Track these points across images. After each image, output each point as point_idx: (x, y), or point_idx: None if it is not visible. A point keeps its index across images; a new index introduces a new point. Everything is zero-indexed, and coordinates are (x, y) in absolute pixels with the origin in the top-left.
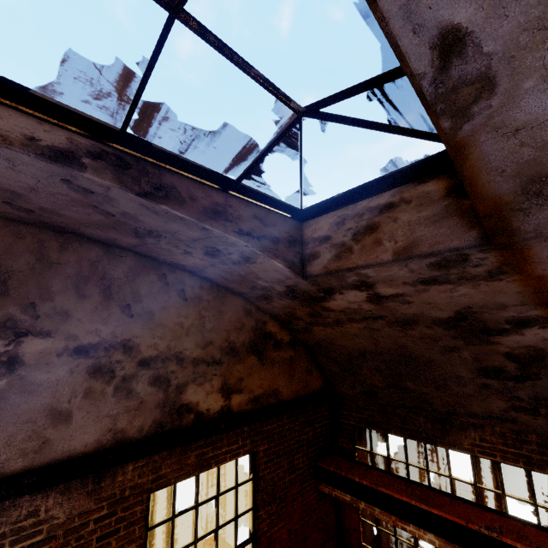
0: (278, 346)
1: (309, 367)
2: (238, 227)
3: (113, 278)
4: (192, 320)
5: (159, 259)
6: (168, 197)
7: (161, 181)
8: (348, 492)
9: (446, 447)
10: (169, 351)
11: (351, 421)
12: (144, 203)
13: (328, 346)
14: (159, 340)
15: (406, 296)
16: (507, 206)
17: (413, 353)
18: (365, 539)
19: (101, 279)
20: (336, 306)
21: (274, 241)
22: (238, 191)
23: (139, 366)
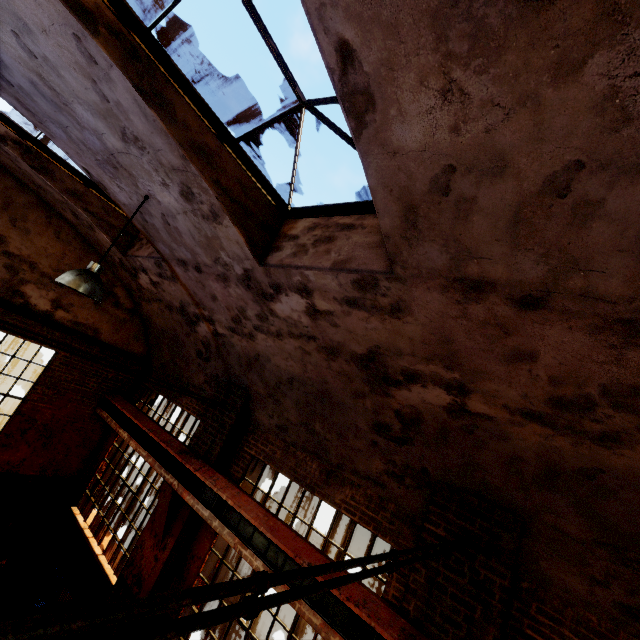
0: (118, 306)
1: (138, 335)
2: (86, 207)
3: (15, 201)
4: (56, 251)
5: (52, 207)
6: (47, 174)
7: (47, 166)
8: (108, 413)
9: (176, 403)
10: (29, 258)
11: (147, 383)
12: (33, 171)
13: (151, 322)
14: (25, 248)
15: (161, 285)
16: (148, 237)
17: (178, 334)
18: (110, 458)
19: (7, 198)
20: (144, 285)
21: (111, 226)
22: (98, 191)
23: (4, 253)
